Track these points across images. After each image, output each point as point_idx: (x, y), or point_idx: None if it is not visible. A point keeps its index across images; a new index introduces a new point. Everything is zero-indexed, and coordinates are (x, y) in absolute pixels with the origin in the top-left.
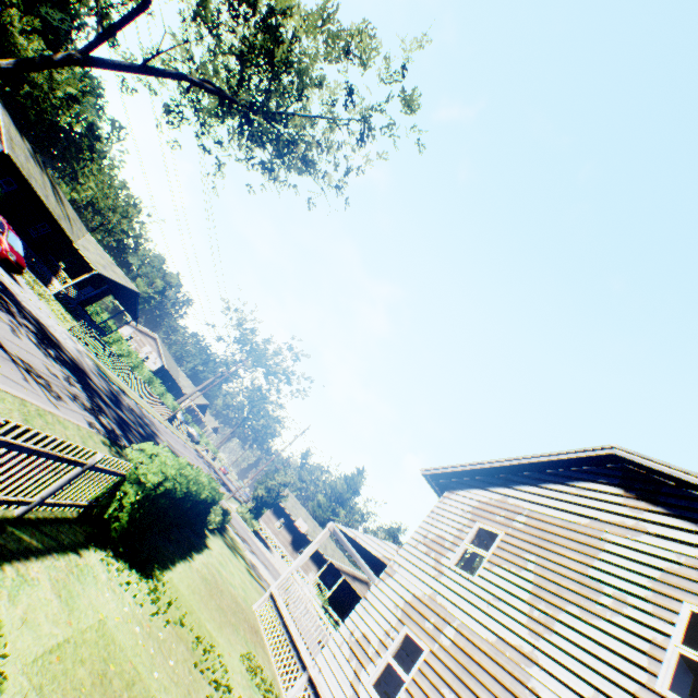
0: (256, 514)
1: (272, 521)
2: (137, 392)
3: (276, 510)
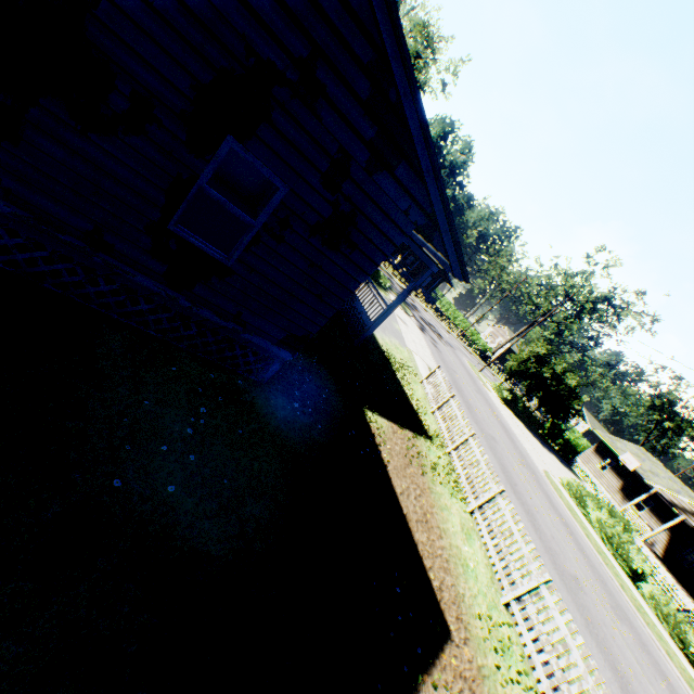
0: (556, 436)
1: (591, 461)
2: (428, 308)
3: (598, 450)
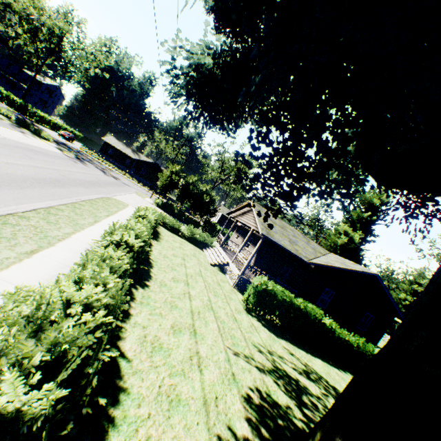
0: (211, 229)
1: (234, 238)
2: (141, 185)
3: (237, 230)
